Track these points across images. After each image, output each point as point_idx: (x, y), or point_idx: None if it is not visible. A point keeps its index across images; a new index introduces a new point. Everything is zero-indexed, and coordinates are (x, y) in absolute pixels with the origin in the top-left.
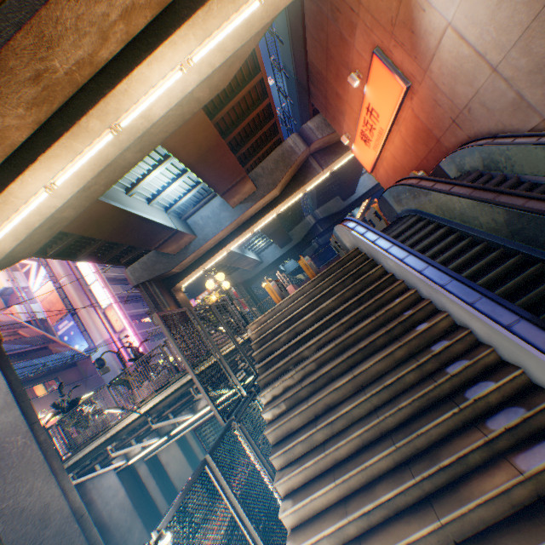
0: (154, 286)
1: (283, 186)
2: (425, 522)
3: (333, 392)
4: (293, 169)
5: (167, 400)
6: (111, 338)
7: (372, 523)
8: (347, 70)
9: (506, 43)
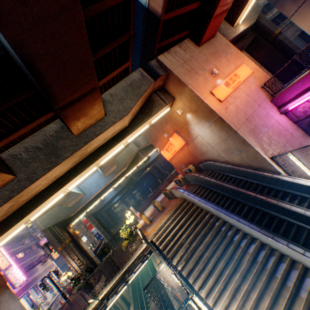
0: (56, 227)
1: (128, 165)
2: (237, 273)
3: (199, 251)
4: (133, 157)
5: (111, 287)
6: None
7: (225, 282)
8: (162, 131)
9: (214, 143)
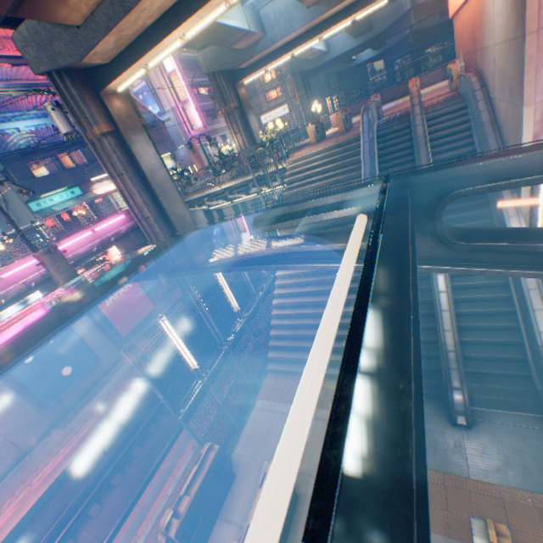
0: (221, 79)
1: None
2: None
3: None
4: None
5: (236, 186)
6: (176, 108)
7: None
8: None
9: (497, 39)
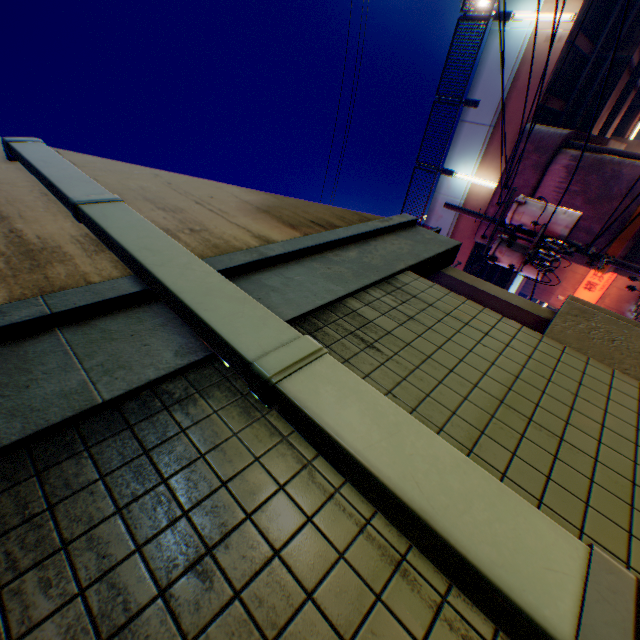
0: None
1: None
2: None
3: None
4: None
5: None
6: None
7: None
8: None
9: None
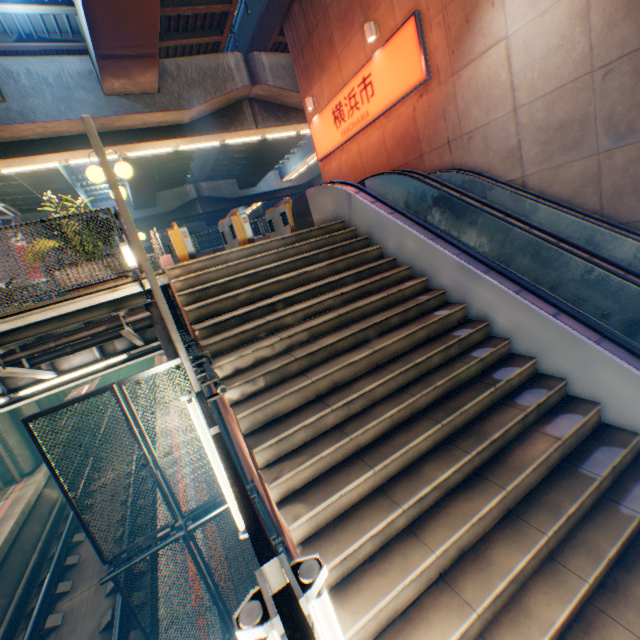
0: None
1: (200, 116)
2: (491, 494)
3: (346, 368)
4: (223, 100)
5: None
6: None
7: (422, 509)
8: (365, 16)
9: (539, 91)
